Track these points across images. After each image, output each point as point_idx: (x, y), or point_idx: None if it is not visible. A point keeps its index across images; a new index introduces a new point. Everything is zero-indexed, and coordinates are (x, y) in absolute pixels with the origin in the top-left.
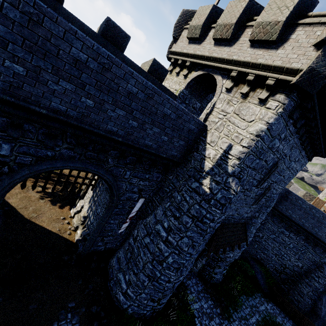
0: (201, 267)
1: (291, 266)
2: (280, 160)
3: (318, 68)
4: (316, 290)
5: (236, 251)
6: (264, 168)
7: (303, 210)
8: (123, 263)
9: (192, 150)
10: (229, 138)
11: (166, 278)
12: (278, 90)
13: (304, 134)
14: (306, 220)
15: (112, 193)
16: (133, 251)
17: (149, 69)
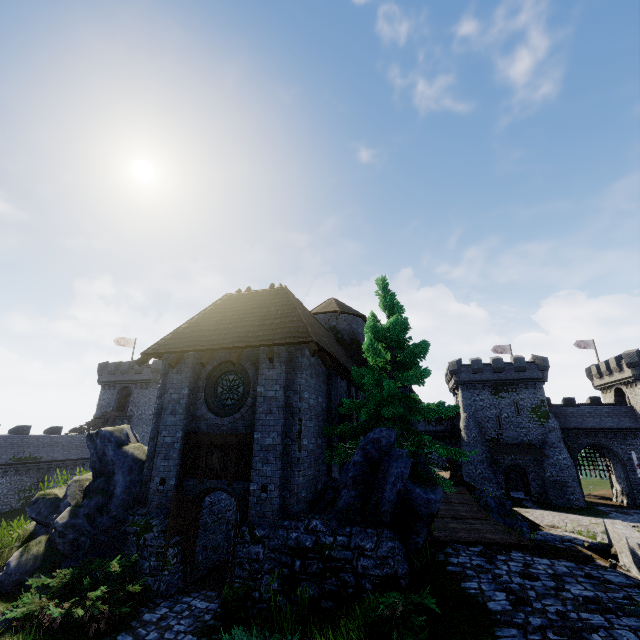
0: None
1: None
2: None
3: (634, 373)
4: None
5: None
6: None
7: None
8: None
9: (637, 419)
10: None
11: None
12: (636, 381)
13: None
14: None
15: (616, 455)
16: None
17: (590, 401)
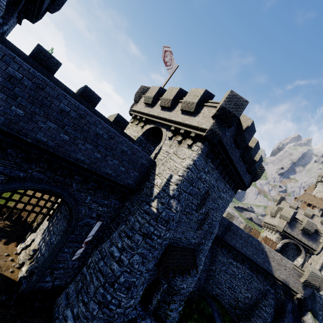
0: (157, 303)
1: (243, 298)
2: (210, 189)
3: (214, 129)
4: (265, 320)
5: (189, 281)
6: (198, 195)
7: (243, 238)
8: (72, 296)
9: (145, 180)
10: (170, 170)
11: (117, 302)
12: (198, 140)
13: (222, 170)
14: (247, 248)
15: (71, 217)
16: (85, 280)
17: (114, 120)
